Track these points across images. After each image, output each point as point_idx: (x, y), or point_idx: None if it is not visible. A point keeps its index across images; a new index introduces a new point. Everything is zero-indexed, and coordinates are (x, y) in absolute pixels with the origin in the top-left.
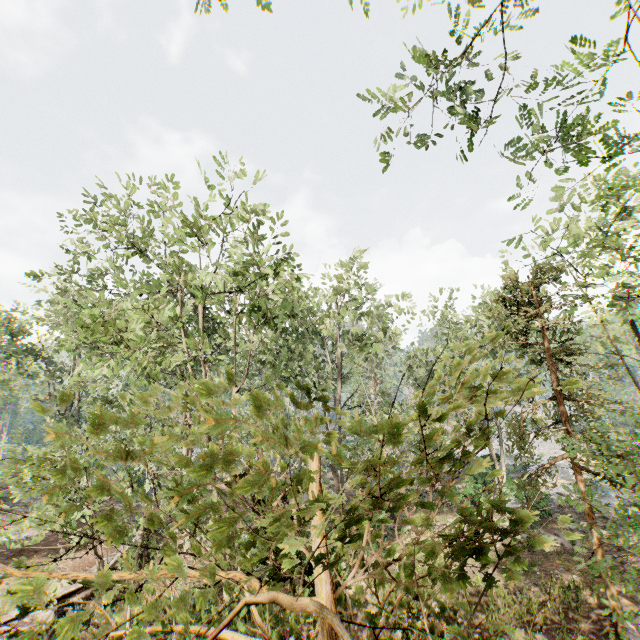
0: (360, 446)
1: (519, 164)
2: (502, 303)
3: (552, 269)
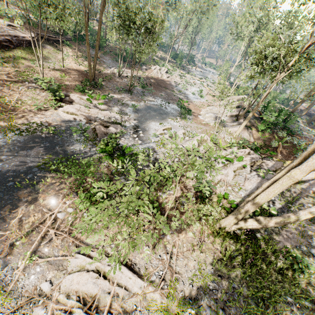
0: None
1: None
2: None
3: None
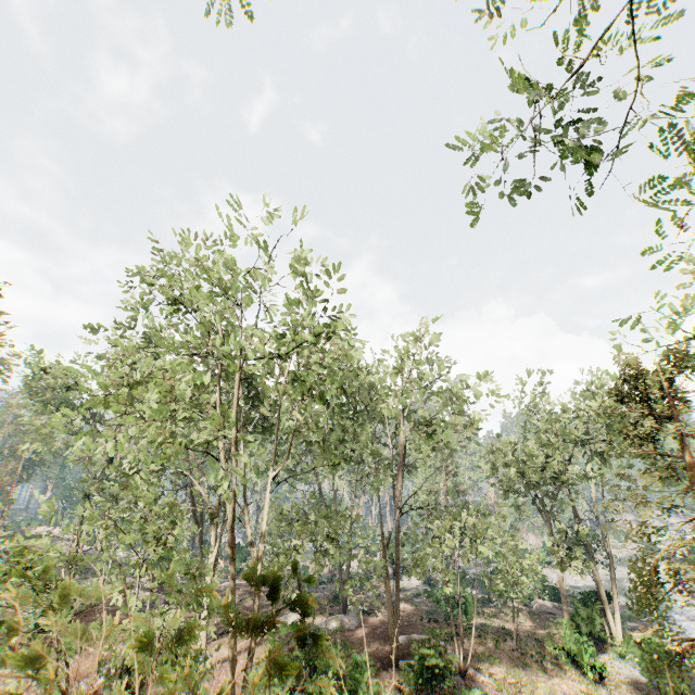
0: (422, 562)
1: (659, 207)
2: (618, 396)
3: (692, 356)
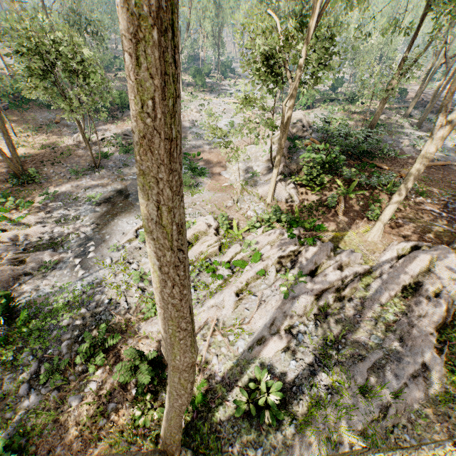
0: None
1: None
2: None
3: None
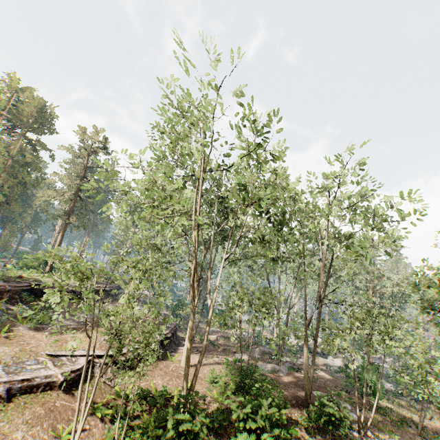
0: (333, 341)
1: None
2: None
3: None
